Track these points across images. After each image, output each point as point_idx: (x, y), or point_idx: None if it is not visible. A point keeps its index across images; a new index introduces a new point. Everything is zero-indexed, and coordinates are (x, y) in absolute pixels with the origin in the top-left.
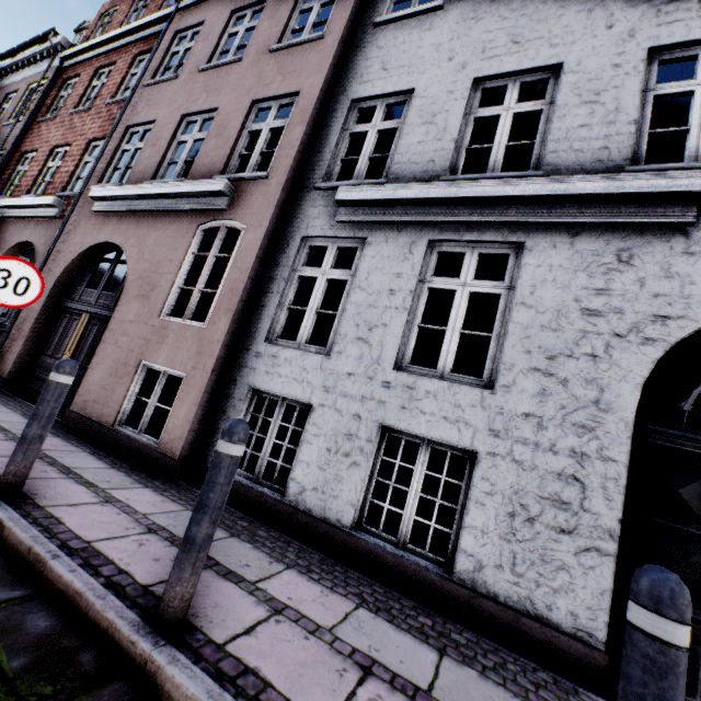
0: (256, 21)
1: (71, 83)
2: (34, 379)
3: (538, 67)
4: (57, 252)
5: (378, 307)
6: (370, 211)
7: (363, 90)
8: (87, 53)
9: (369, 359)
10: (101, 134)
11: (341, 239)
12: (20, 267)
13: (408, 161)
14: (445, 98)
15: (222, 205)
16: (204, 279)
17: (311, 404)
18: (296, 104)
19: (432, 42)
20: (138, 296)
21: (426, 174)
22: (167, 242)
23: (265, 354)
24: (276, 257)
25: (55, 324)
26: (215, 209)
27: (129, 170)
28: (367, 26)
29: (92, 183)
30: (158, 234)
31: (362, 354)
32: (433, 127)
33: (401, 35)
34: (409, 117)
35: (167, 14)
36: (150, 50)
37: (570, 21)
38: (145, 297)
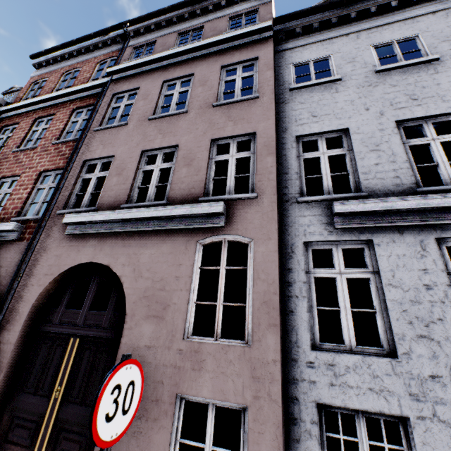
0: (187, 87)
1: (8, 129)
2: (12, 427)
3: (442, 113)
4: (27, 276)
5: (422, 302)
6: (367, 218)
7: (302, 129)
8: (24, 108)
9: (445, 358)
10: (52, 166)
11: (342, 241)
12: (126, 372)
13: (374, 177)
14: (379, 133)
15: (221, 223)
16: (222, 293)
17: (400, 415)
18: (257, 141)
19: (344, 99)
20: (148, 317)
21: (398, 187)
22: (165, 259)
23: (319, 363)
24: (285, 263)
25: (32, 353)
26: (212, 226)
27: (82, 192)
28: (282, 90)
29: (56, 208)
30: (151, 252)
31: (433, 352)
32: (381, 153)
33: (315, 95)
34: (355, 147)
35: (101, 83)
36: (87, 106)
37: (447, 87)
38: (157, 317)
